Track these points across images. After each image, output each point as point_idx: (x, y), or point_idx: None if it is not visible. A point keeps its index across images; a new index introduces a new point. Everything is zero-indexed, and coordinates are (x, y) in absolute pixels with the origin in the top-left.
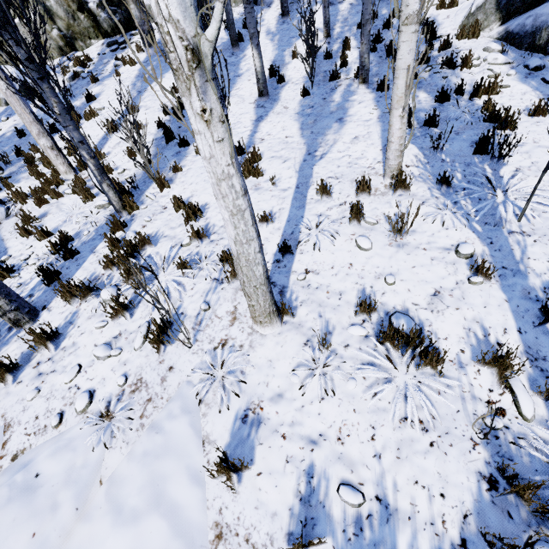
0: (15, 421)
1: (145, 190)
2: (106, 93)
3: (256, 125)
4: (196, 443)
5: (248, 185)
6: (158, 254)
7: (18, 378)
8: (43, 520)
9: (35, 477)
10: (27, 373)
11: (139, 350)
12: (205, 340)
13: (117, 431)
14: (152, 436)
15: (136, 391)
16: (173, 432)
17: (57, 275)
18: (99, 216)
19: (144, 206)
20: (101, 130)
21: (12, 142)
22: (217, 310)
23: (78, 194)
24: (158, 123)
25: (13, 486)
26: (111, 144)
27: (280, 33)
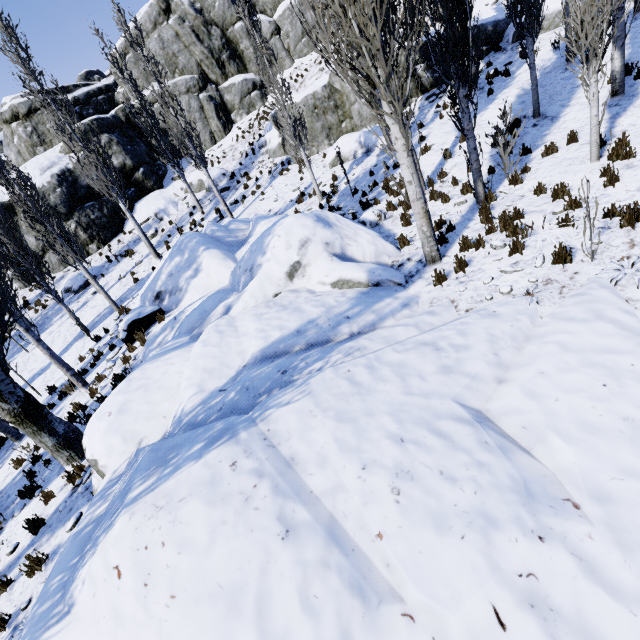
0: (457, 299)
1: (495, 189)
2: (433, 134)
3: (611, 122)
4: (620, 300)
5: (616, 167)
6: (530, 221)
7: (446, 284)
8: (513, 322)
9: (493, 312)
10: (451, 282)
11: (540, 267)
12: (604, 258)
13: (542, 299)
14: (577, 297)
15: (548, 284)
16: (597, 295)
17: (448, 239)
18: (460, 209)
19: (501, 197)
20: (435, 160)
21: (365, 180)
22: (610, 243)
23: (441, 197)
24: (493, 143)
25: (481, 314)
26: (448, 167)
27: (632, 31)
